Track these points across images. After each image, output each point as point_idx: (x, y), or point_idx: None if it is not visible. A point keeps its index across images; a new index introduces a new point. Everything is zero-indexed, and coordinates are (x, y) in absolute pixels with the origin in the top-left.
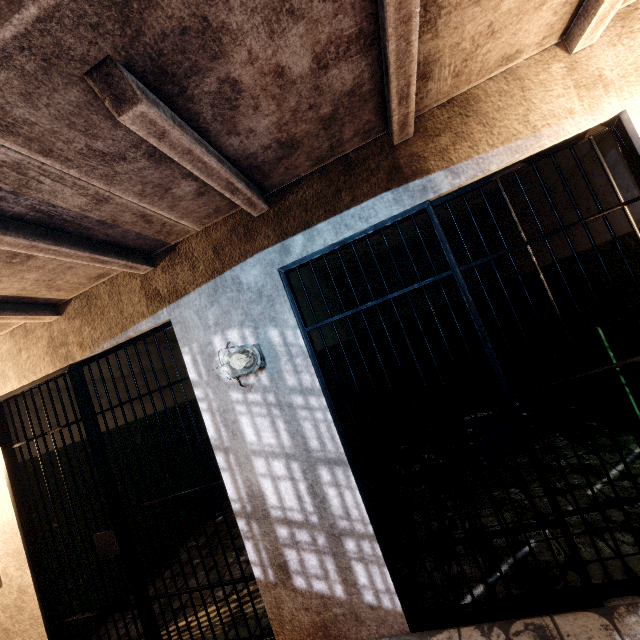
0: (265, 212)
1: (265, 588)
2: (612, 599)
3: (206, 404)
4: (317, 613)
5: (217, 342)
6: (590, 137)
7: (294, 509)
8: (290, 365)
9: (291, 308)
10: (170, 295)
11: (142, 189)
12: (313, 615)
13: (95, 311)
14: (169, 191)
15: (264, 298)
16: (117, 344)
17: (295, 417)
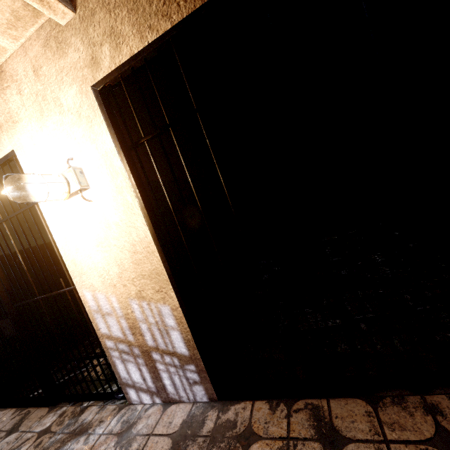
0: None
1: None
2: (62, 403)
3: None
4: None
5: None
6: (13, 158)
7: None
8: None
9: None
10: None
11: None
12: None
13: None
14: None
15: None
16: None
17: None
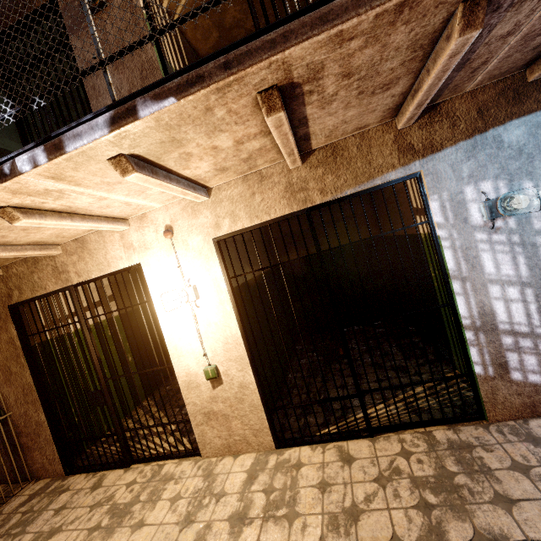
0: (539, 78)
1: (483, 380)
2: None
3: (449, 242)
4: (528, 397)
5: (468, 191)
6: None
7: (521, 324)
8: (540, 212)
9: None
10: (425, 149)
11: (535, 29)
12: (524, 398)
13: (341, 161)
14: (536, 37)
15: (524, 155)
16: (355, 192)
17: (536, 254)
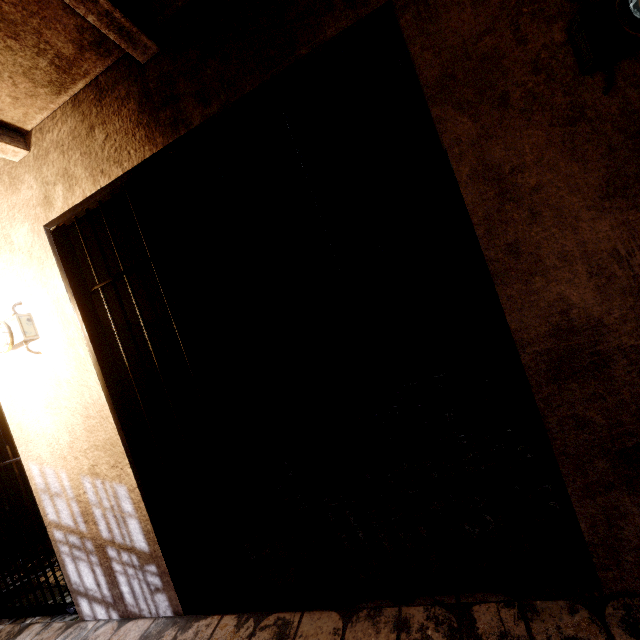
0: None
1: None
2: (1, 619)
3: None
4: None
5: None
6: None
7: None
8: None
9: None
10: None
11: None
12: None
13: None
14: None
15: None
16: None
17: None
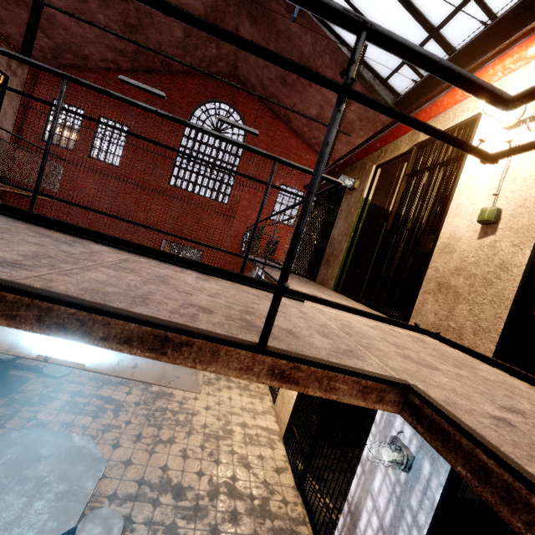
0: None
1: None
2: None
3: (372, 438)
4: None
5: (398, 421)
6: None
7: None
8: (420, 495)
9: (448, 471)
10: None
11: None
12: None
13: None
14: None
15: None
16: None
17: (400, 520)
